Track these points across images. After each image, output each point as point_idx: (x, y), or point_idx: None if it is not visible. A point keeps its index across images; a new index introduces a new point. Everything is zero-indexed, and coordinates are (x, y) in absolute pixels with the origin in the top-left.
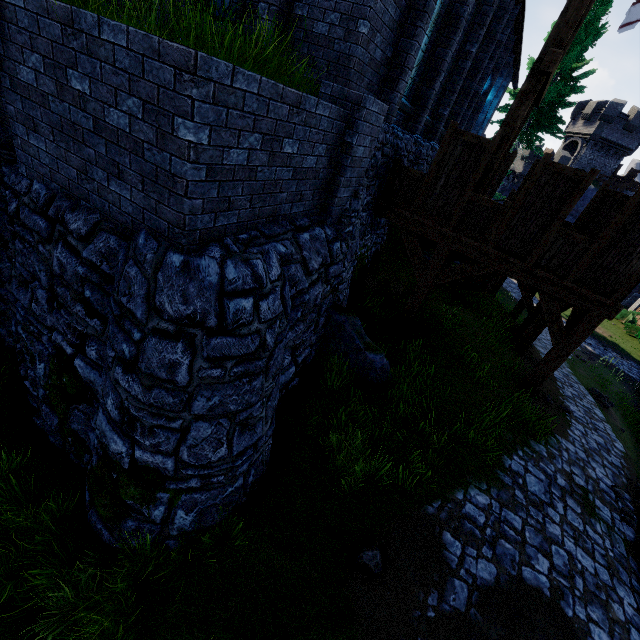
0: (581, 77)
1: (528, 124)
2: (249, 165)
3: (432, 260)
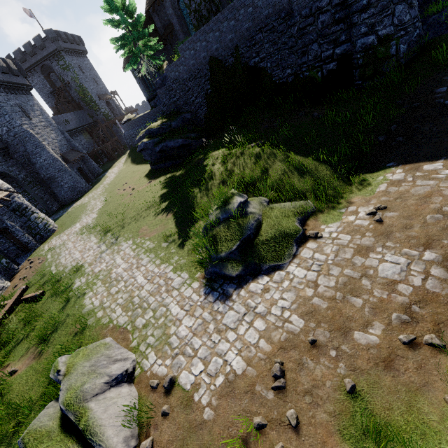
0: None
1: None
2: None
3: None
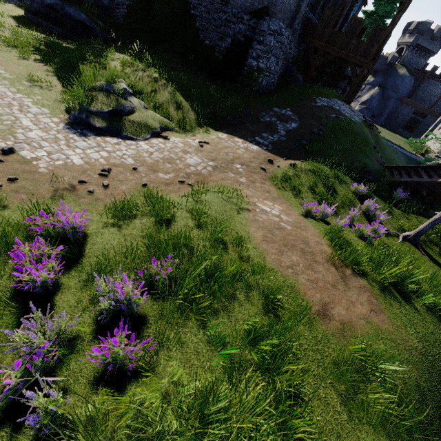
0: (398, 1)
1: (369, 28)
2: (285, 3)
3: (317, 56)
